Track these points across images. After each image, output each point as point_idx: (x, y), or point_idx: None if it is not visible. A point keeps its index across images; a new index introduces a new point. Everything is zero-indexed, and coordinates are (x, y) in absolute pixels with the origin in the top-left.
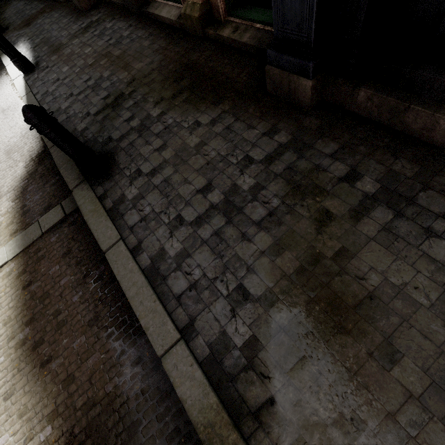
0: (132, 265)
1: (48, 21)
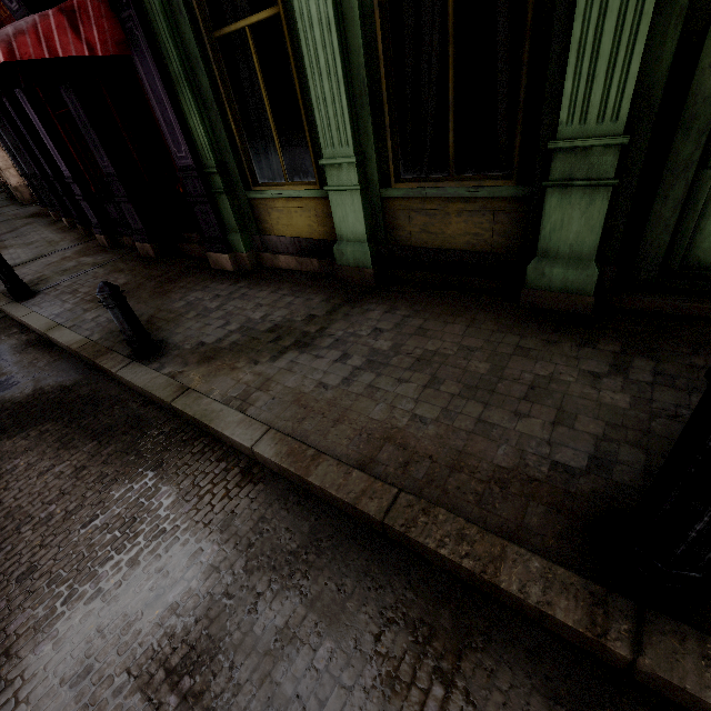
0: None
1: (5, 208)
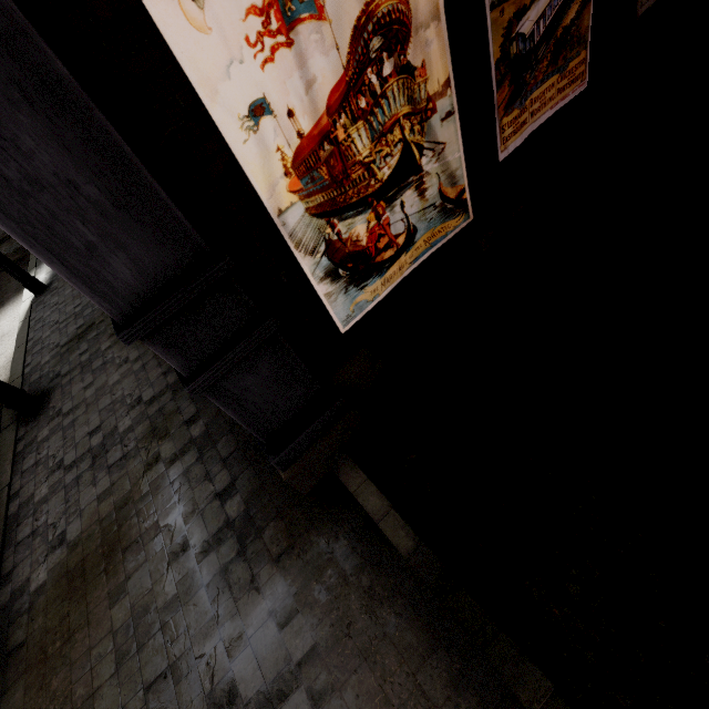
0: (2, 512)
1: None
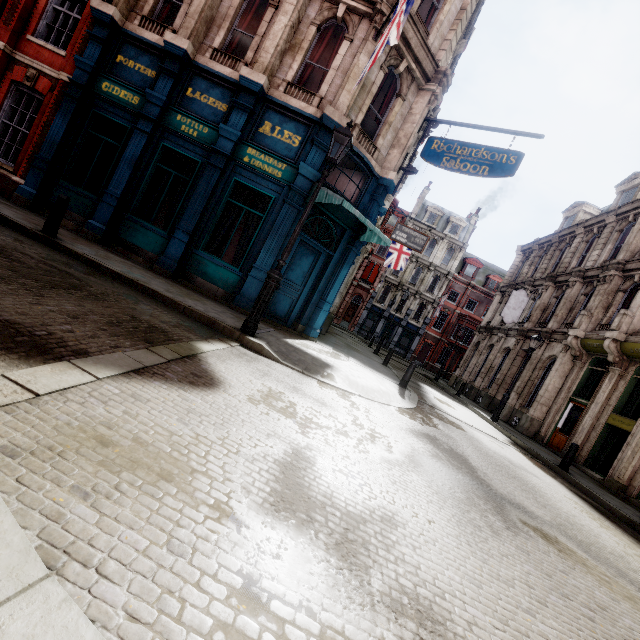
0: (593, 491)
1: None
